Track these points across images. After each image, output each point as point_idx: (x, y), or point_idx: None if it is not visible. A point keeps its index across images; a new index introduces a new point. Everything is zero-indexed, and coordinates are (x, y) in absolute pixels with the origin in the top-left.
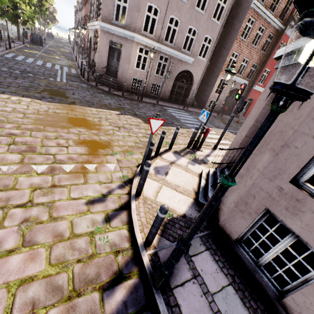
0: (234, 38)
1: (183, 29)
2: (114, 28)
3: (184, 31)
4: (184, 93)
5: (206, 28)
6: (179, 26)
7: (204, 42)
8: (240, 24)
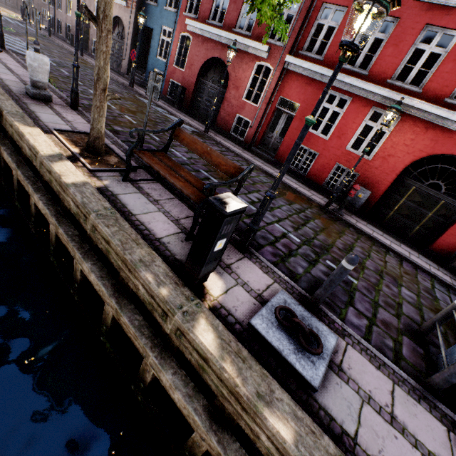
0: None
1: None
2: None
3: None
4: None
5: None
6: None
7: None
8: None
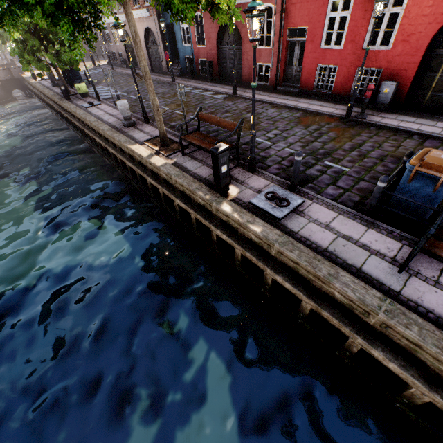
0: None
1: None
2: None
3: None
4: None
5: None
6: None
7: None
8: None
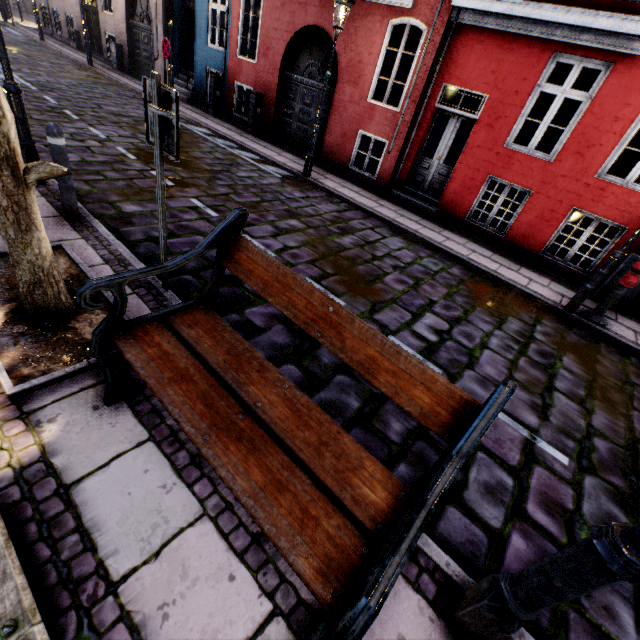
0: None
1: None
2: None
3: None
4: None
5: None
6: None
7: None
8: None
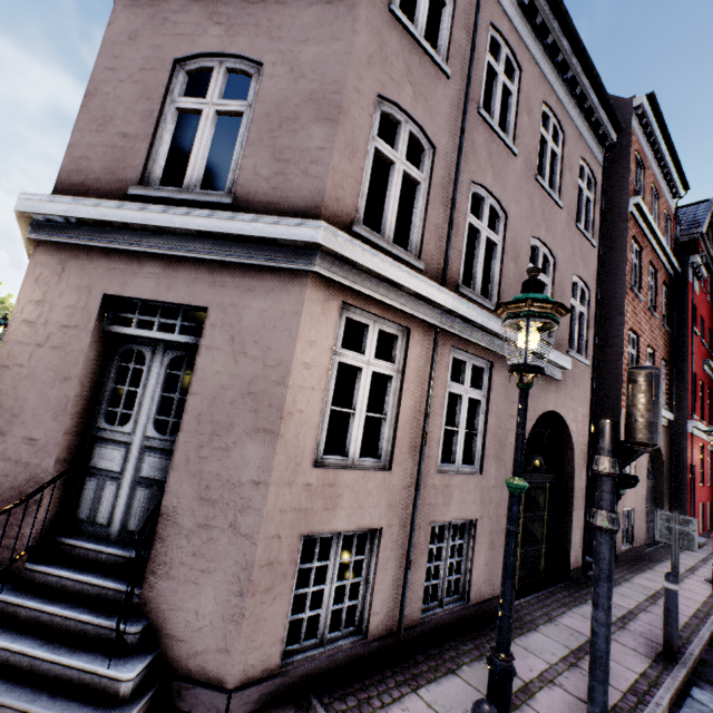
0: (618, 290)
1: (518, 245)
2: (141, 212)
3: (521, 251)
4: (548, 517)
5: (569, 251)
6: (503, 232)
7: (571, 300)
8: (617, 254)
